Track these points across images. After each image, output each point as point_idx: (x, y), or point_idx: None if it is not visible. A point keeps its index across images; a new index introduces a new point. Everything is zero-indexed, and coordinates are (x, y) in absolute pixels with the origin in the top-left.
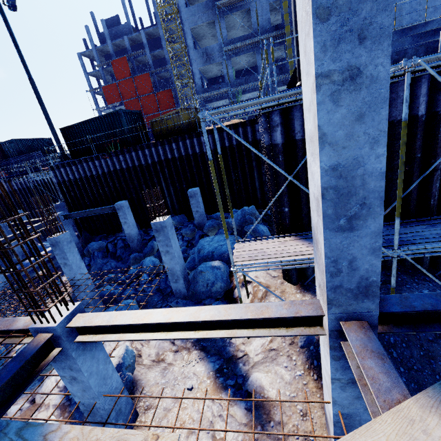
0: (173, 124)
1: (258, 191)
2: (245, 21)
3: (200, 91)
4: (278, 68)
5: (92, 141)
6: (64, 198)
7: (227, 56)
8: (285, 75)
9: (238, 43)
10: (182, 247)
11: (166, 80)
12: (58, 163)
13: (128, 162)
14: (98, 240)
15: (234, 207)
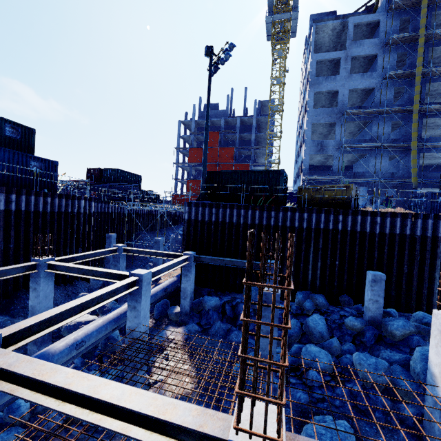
0: (345, 196)
1: (434, 294)
2: (356, 129)
3: (305, 173)
4: (389, 172)
5: (236, 190)
6: (186, 236)
7: (340, 151)
8: (402, 180)
9: (359, 143)
10: (348, 343)
11: (243, 157)
12: (196, 201)
13: (278, 220)
14: (205, 293)
15: (394, 305)
